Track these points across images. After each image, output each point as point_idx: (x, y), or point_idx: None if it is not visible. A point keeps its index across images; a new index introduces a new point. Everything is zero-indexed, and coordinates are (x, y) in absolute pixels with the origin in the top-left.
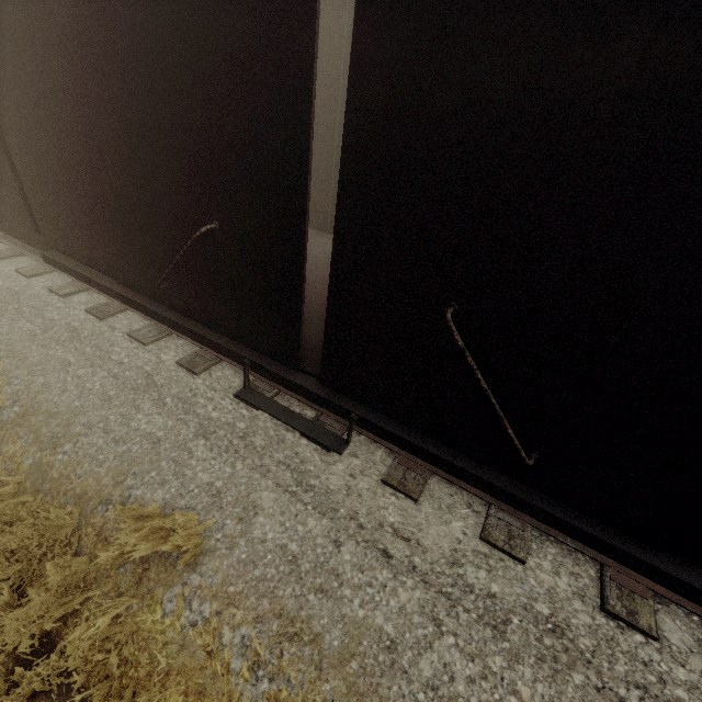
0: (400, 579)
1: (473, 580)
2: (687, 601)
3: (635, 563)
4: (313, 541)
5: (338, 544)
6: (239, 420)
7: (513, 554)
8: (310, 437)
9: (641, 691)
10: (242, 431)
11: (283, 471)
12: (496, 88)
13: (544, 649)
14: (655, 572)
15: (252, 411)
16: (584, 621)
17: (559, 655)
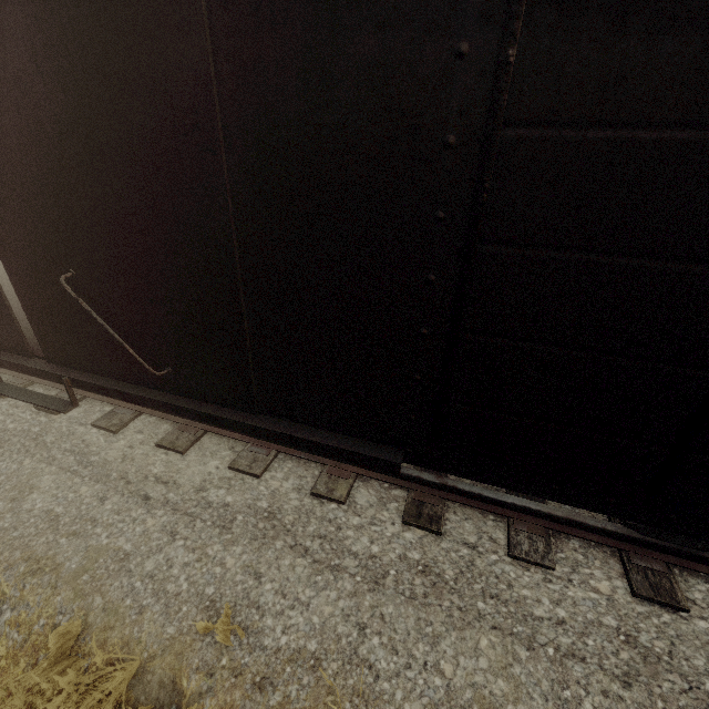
0: (153, 512)
1: (213, 498)
2: (379, 474)
3: (238, 426)
4: (80, 502)
5: (104, 500)
6: (35, 426)
7: (251, 472)
8: (43, 406)
9: (321, 539)
10: (36, 433)
11: (67, 456)
12: (8, 126)
13: (257, 531)
14: (248, 427)
15: (51, 417)
16: (293, 504)
17: (268, 532)
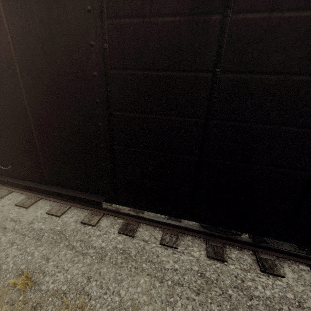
0: (6, 234)
1: (36, 227)
2: (113, 213)
3: (38, 190)
4: None
5: None
6: None
7: (56, 214)
8: None
9: (81, 242)
10: None
11: None
12: None
13: (53, 240)
14: (42, 190)
15: None
16: (71, 227)
17: (58, 240)
